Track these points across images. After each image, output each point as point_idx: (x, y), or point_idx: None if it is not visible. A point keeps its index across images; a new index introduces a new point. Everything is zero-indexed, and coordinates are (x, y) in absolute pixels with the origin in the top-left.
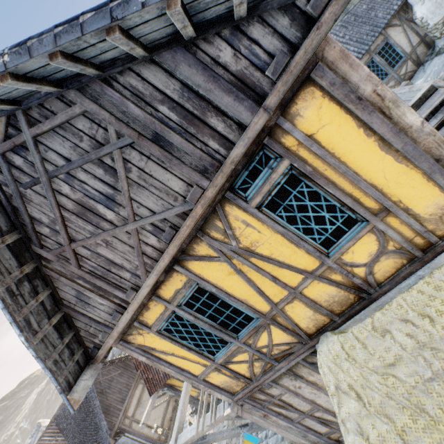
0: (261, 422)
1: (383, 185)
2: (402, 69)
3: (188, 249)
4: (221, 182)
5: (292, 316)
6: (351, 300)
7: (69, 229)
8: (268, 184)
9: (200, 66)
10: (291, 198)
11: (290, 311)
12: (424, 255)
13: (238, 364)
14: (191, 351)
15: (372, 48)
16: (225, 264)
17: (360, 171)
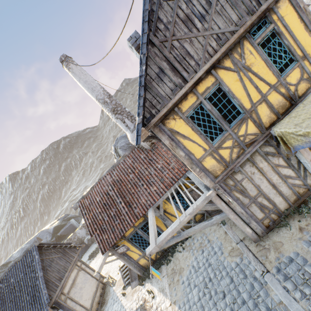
0: (225, 209)
1: (304, 45)
2: None
3: (220, 62)
4: (254, 19)
5: (259, 114)
6: (287, 106)
7: (174, 29)
8: (264, 34)
9: None
10: (271, 43)
11: (259, 110)
12: None
13: (224, 150)
14: (201, 135)
15: None
16: (235, 74)
17: (297, 37)
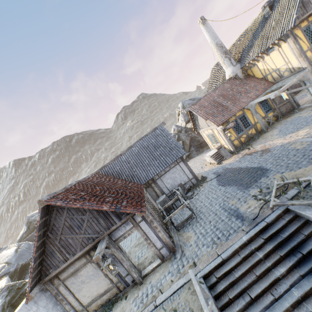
0: None
1: None
2: None
3: None
4: None
5: None
6: None
7: None
8: None
9: None
10: None
11: None
12: None
13: None
14: (307, 40)
15: None
16: None
17: None
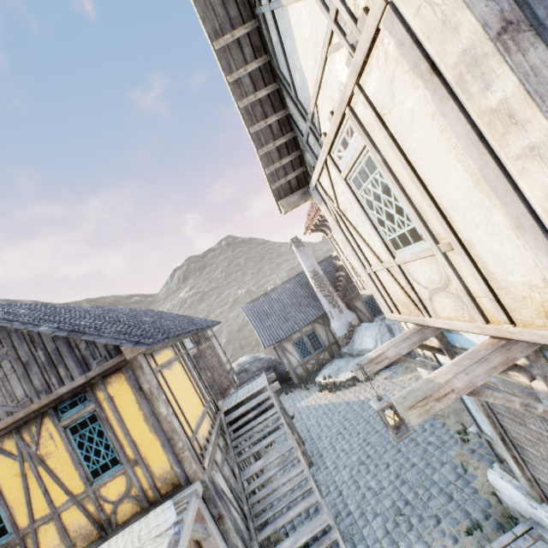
0: None
1: (140, 443)
2: (321, 354)
3: None
4: (45, 402)
5: (42, 540)
6: (94, 537)
7: None
8: (78, 414)
9: (68, 345)
10: (88, 429)
11: (43, 534)
12: (150, 507)
13: None
14: None
15: (304, 330)
16: (18, 464)
17: (131, 428)
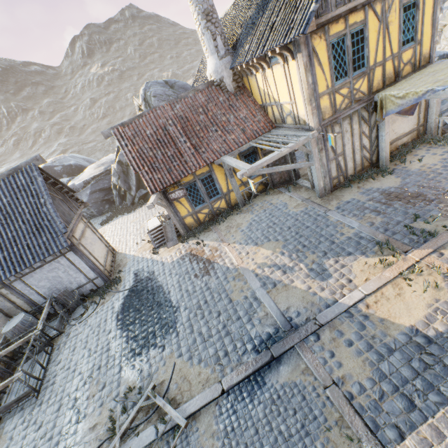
0: (315, 156)
1: (424, 31)
2: None
3: (375, 3)
4: None
5: (374, 76)
6: (392, 81)
7: None
8: None
9: None
10: (409, 12)
11: (376, 72)
12: (416, 71)
13: (339, 96)
14: (332, 70)
15: None
16: (378, 24)
17: (424, 20)
